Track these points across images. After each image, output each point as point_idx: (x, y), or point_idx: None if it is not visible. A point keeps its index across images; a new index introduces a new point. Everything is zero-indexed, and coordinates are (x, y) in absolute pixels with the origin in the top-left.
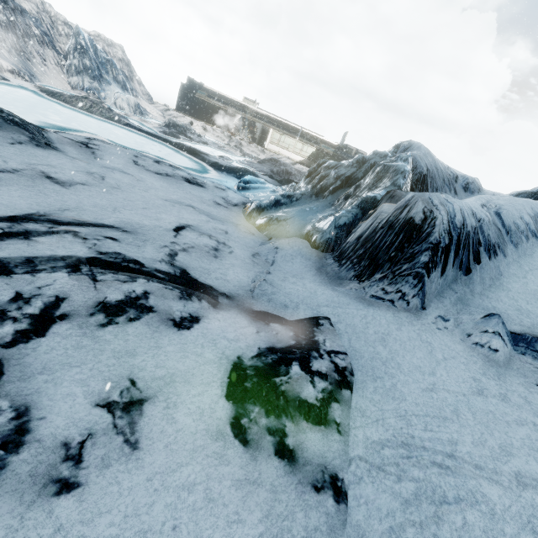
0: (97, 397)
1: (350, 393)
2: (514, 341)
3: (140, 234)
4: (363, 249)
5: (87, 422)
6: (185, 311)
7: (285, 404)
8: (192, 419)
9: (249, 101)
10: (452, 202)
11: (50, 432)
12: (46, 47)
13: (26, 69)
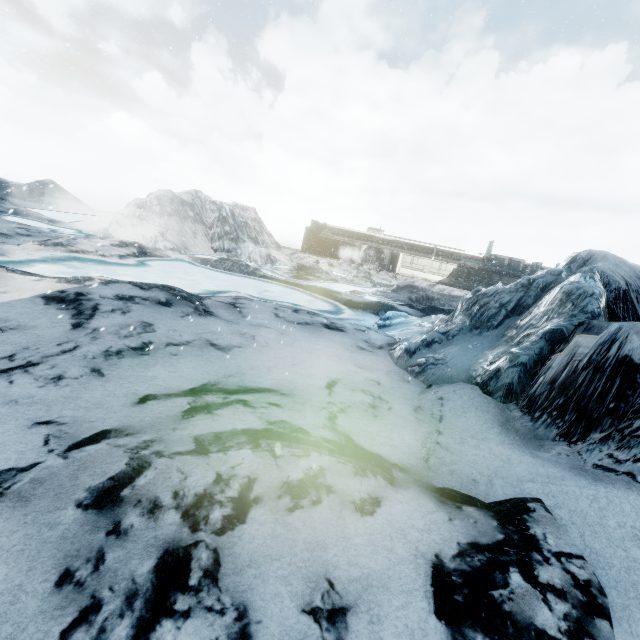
0: (302, 600)
1: (610, 626)
2: None
3: (297, 396)
4: (563, 397)
5: (298, 632)
6: (363, 490)
7: (516, 634)
8: None
9: (373, 230)
10: None
11: None
12: (197, 224)
13: (182, 244)
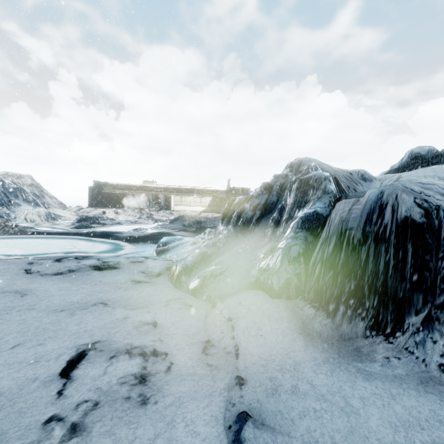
0: None
1: None
2: None
3: None
4: (353, 281)
5: None
6: None
7: None
8: None
9: (148, 182)
10: (429, 182)
11: None
12: None
13: None
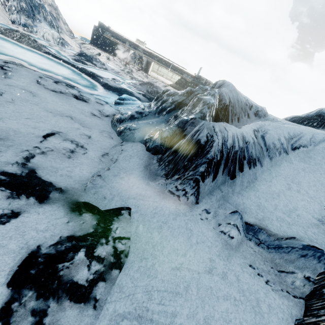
0: None
1: (119, 272)
2: (247, 230)
3: (9, 141)
4: (172, 156)
5: None
6: (8, 208)
7: (57, 287)
8: None
9: (140, 41)
10: (228, 130)
11: None
12: None
13: None
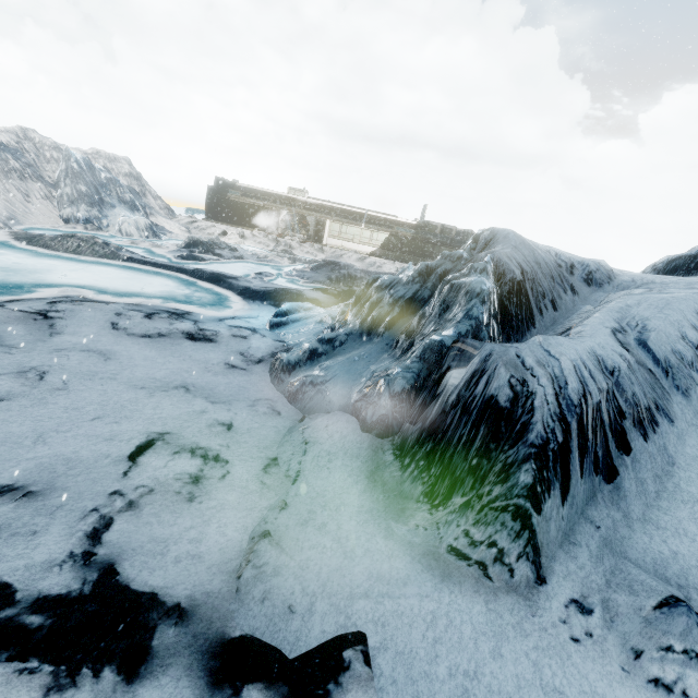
0: None
1: None
2: None
3: (56, 493)
4: (431, 443)
5: None
6: None
7: None
8: None
9: (295, 191)
10: (558, 354)
11: None
12: (30, 180)
13: (2, 213)
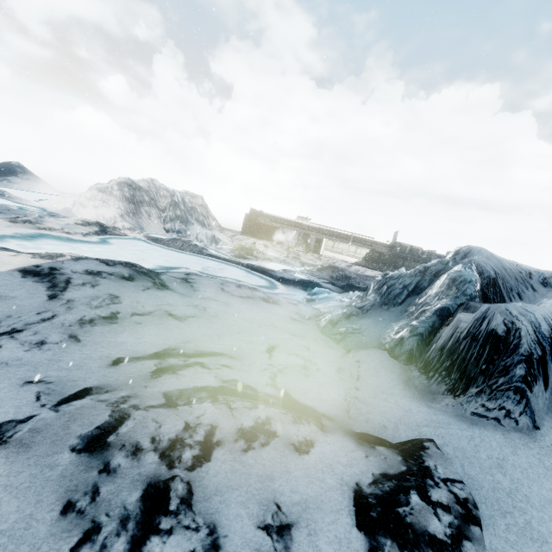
0: (257, 519)
1: (480, 530)
2: None
3: (244, 359)
4: (449, 361)
5: (255, 543)
6: (300, 435)
7: (415, 539)
8: (333, 549)
9: (302, 218)
10: (532, 311)
11: (233, 549)
12: (152, 207)
13: (138, 225)
